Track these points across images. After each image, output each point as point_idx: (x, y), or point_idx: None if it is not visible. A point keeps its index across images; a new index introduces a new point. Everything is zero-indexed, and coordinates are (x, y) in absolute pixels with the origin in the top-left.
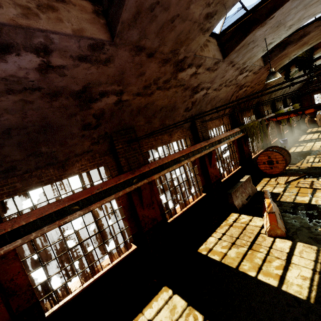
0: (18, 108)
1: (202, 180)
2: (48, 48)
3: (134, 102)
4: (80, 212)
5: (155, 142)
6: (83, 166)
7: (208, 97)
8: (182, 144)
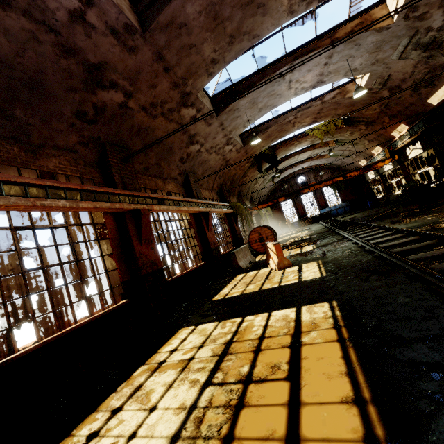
0: (21, 39)
1: (200, 246)
2: (92, 0)
3: (138, 116)
4: (65, 203)
5: (148, 182)
6: (62, 166)
7: (201, 157)
8: None
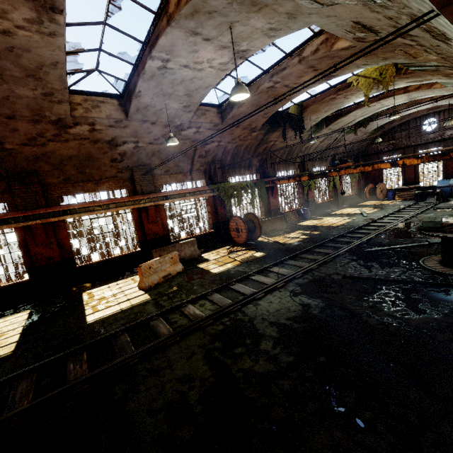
0: None
1: (139, 235)
2: None
3: (25, 150)
4: None
5: (73, 189)
6: None
7: (147, 150)
8: (114, 195)
